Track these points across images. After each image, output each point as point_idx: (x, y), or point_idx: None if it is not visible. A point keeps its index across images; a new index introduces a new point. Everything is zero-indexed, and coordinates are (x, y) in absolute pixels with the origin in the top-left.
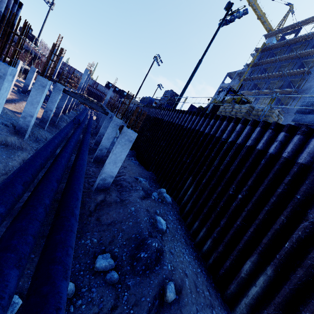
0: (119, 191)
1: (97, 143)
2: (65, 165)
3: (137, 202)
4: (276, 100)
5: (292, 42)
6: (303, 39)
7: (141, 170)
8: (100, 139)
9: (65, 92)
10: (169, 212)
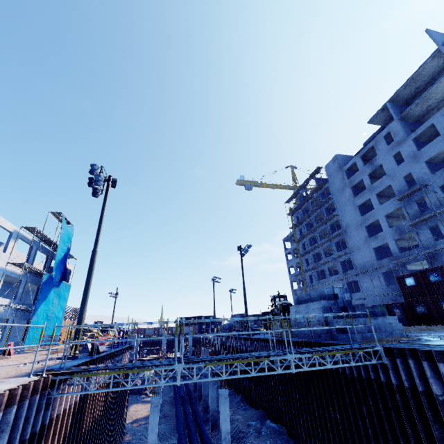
0: (239, 443)
1: (205, 409)
2: (198, 442)
3: (252, 443)
4: (336, 244)
5: (307, 199)
6: (312, 195)
7: (251, 414)
8: (206, 403)
9: (165, 378)
10: (278, 438)
